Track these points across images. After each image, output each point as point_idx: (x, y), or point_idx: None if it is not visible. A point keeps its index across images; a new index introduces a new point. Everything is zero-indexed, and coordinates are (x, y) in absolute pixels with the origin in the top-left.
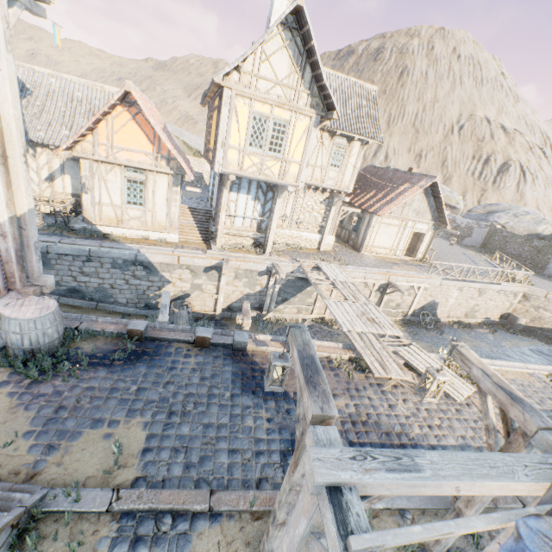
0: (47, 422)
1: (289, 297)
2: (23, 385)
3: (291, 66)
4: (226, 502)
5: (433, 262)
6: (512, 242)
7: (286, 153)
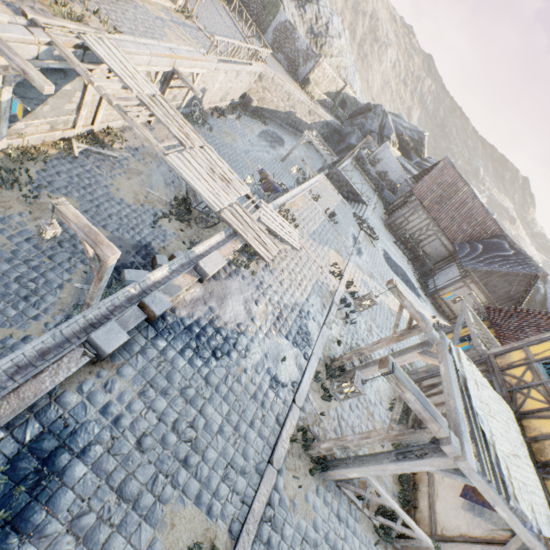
0: None
1: (33, 107)
2: None
3: None
4: (280, 456)
5: (216, 38)
6: None
7: None
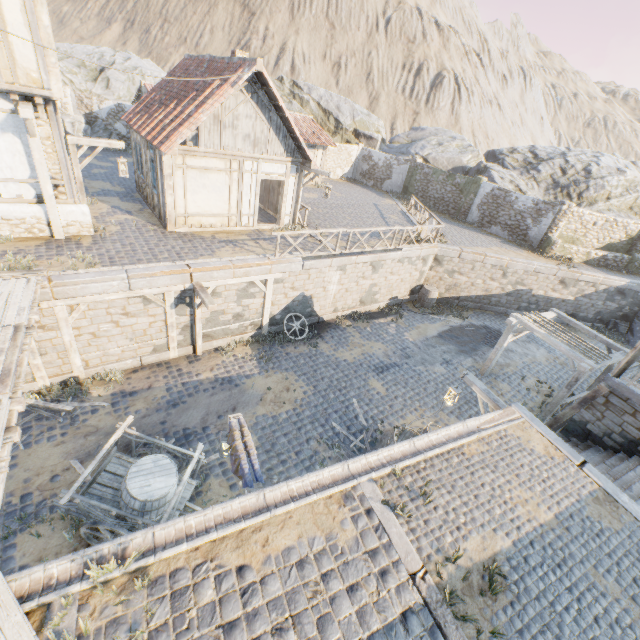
0: None
1: None
2: None
3: None
4: None
5: (278, 234)
6: (434, 182)
7: None
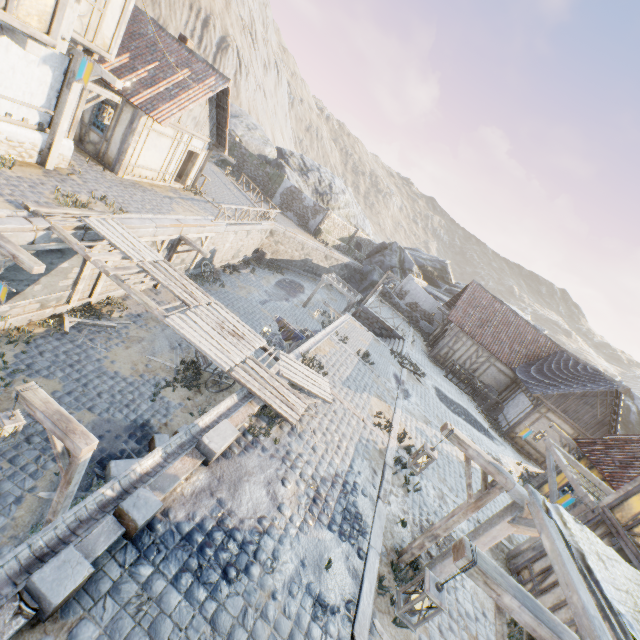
0: None
1: (22, 288)
2: None
3: None
4: None
5: (224, 206)
6: (250, 163)
7: None
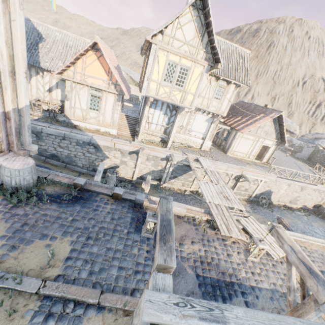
0: (15, 231)
1: (178, 176)
2: (8, 207)
3: (195, 33)
4: (109, 300)
5: (272, 166)
6: None
7: (186, 87)
